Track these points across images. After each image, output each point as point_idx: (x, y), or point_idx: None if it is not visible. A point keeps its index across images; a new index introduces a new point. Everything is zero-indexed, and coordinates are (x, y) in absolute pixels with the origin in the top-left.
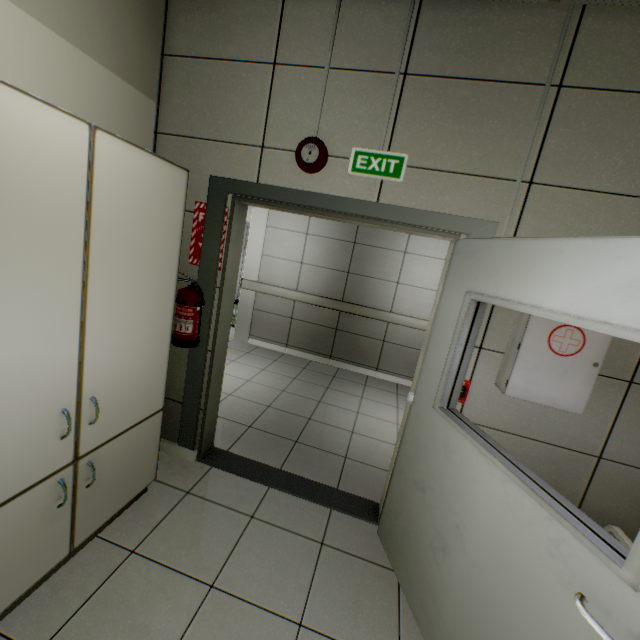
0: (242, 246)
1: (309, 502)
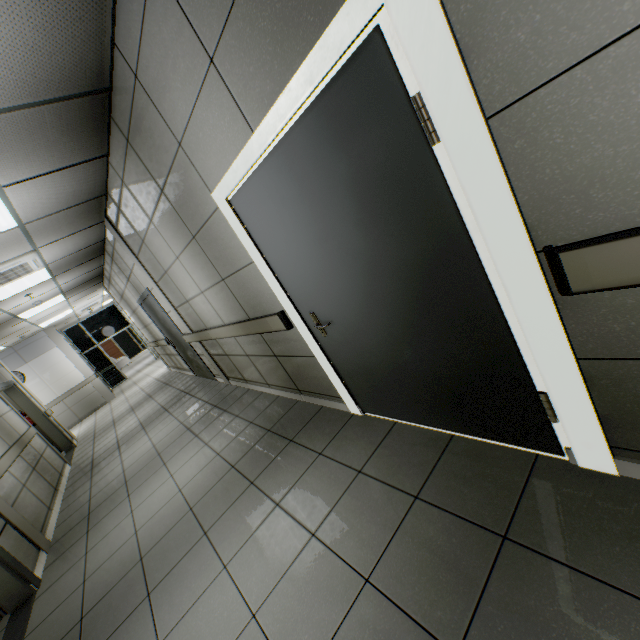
0: None
1: None
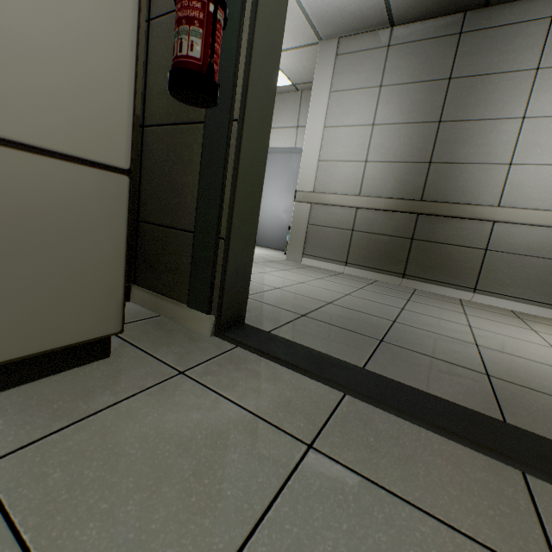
0: (296, 174)
1: (449, 442)
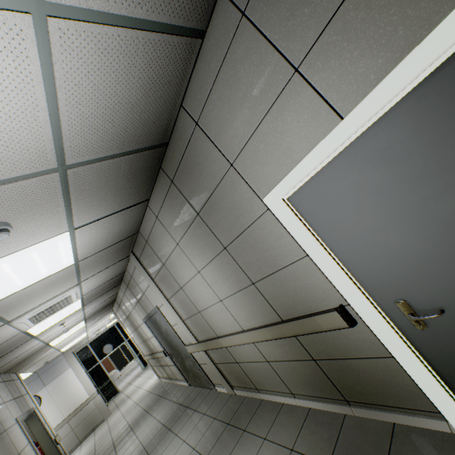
0: None
1: None
